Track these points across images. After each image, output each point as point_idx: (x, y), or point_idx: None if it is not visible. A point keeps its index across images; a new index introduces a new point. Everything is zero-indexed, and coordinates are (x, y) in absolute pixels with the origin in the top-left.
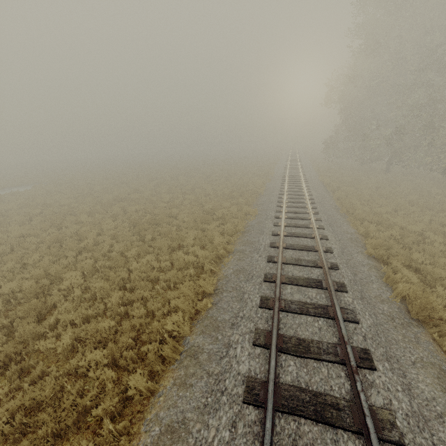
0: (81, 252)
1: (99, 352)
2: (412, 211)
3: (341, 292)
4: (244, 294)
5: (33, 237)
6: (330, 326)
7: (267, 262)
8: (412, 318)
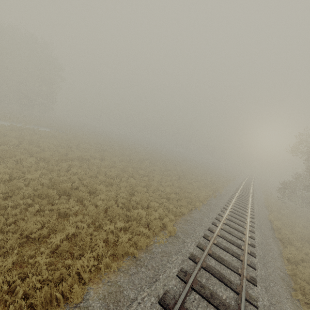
0: None
1: None
2: None
3: None
4: None
5: None
6: None
7: None
8: None
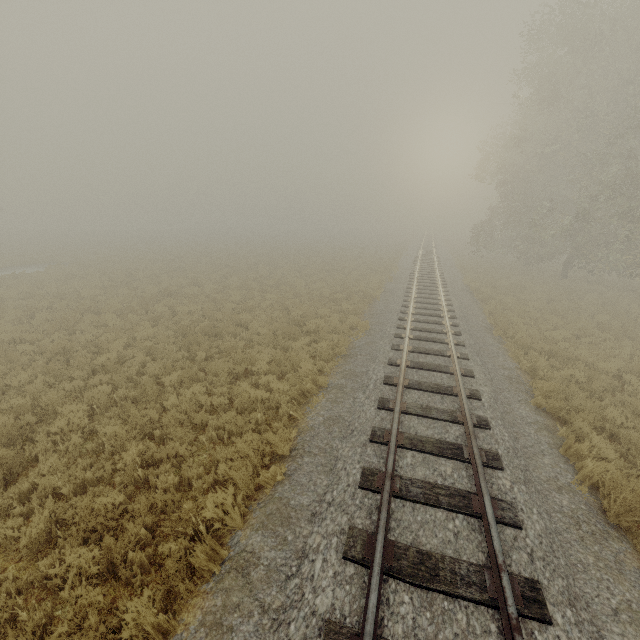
0: (96, 372)
1: (86, 552)
2: (603, 339)
3: (492, 469)
4: (337, 461)
5: (27, 344)
6: (474, 531)
7: (377, 408)
8: (609, 522)
